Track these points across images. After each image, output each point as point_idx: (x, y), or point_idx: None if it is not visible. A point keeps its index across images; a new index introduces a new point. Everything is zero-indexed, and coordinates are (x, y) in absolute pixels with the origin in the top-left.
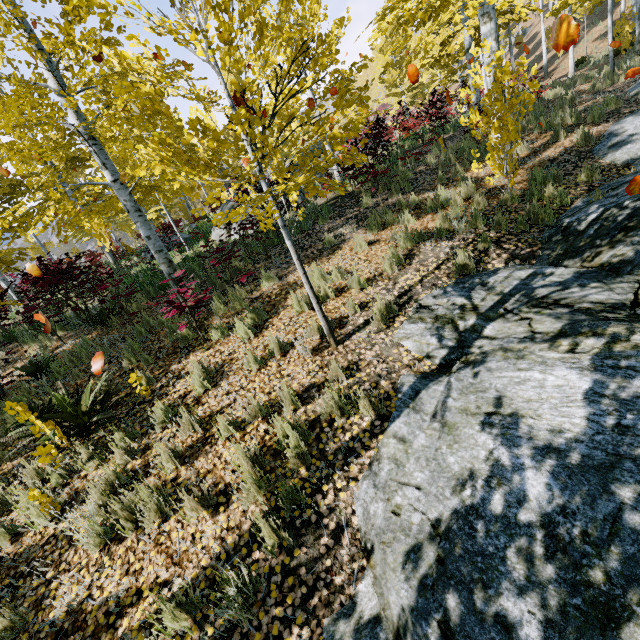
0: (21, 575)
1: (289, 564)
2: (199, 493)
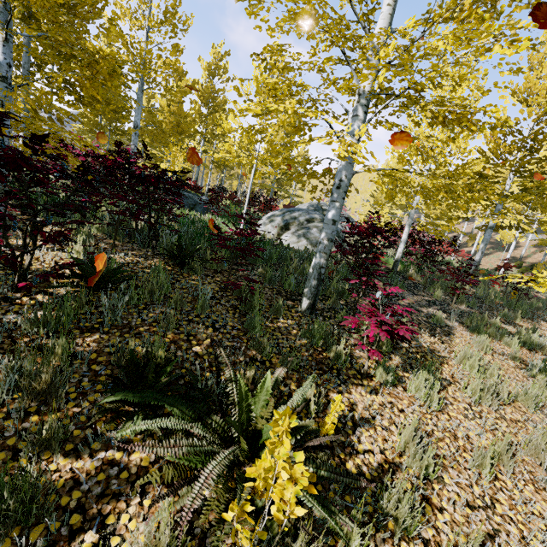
0: None
1: None
2: None
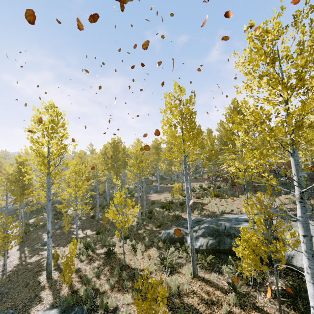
0: (203, 204)
1: (217, 215)
2: (217, 207)
